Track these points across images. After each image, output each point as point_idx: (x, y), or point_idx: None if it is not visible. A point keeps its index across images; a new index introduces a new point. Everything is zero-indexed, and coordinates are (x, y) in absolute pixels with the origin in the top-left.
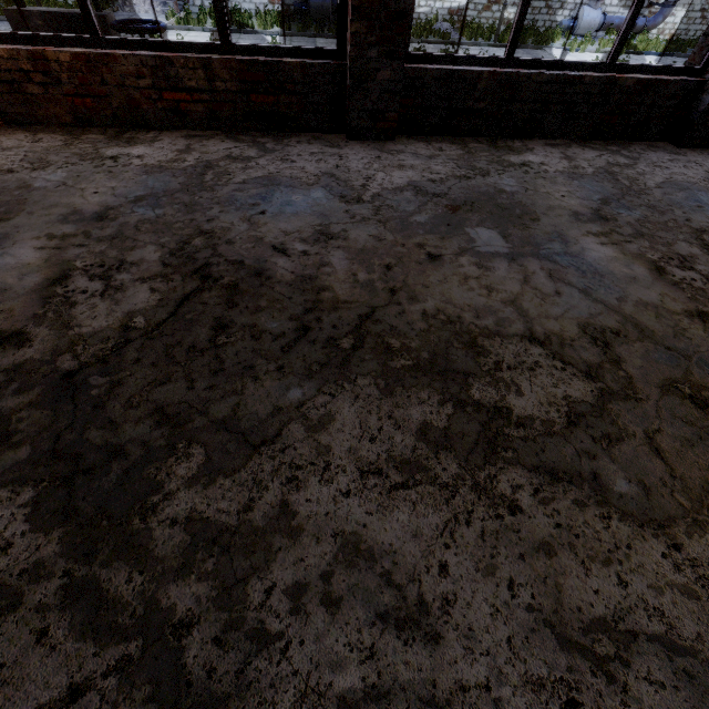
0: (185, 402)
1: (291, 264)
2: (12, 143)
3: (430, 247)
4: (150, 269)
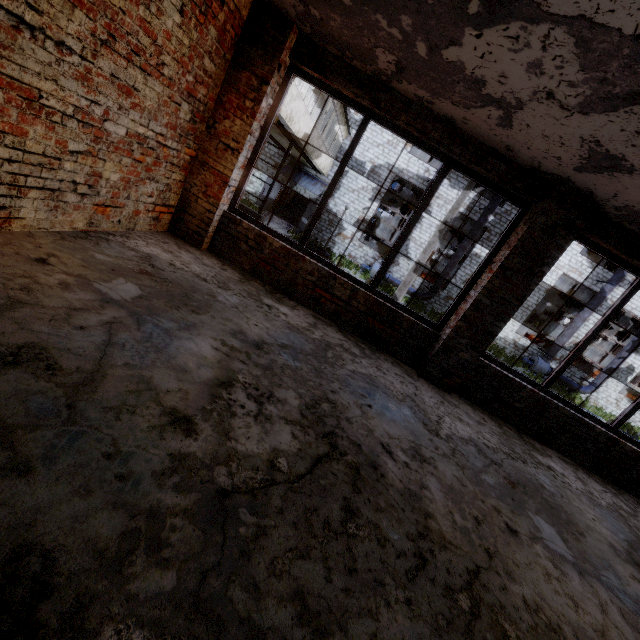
0: (324, 598)
1: (398, 470)
2: (209, 263)
3: (505, 516)
4: (291, 413)
